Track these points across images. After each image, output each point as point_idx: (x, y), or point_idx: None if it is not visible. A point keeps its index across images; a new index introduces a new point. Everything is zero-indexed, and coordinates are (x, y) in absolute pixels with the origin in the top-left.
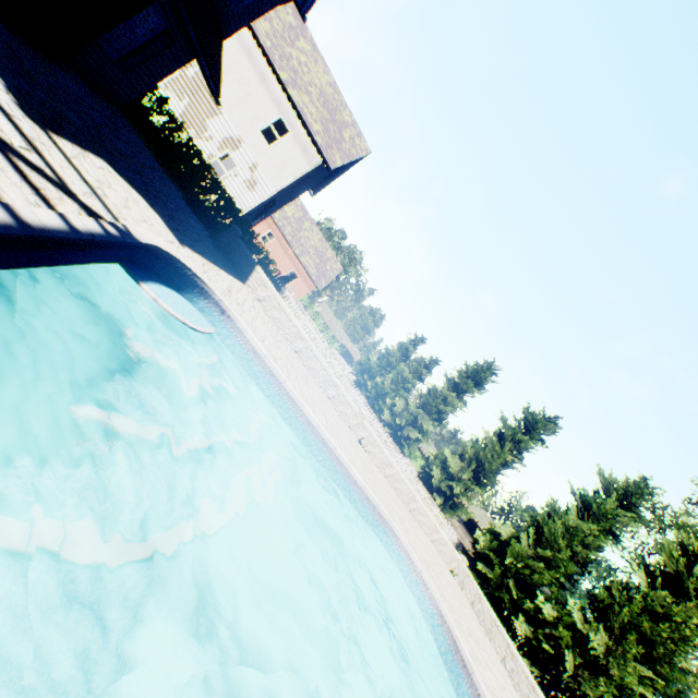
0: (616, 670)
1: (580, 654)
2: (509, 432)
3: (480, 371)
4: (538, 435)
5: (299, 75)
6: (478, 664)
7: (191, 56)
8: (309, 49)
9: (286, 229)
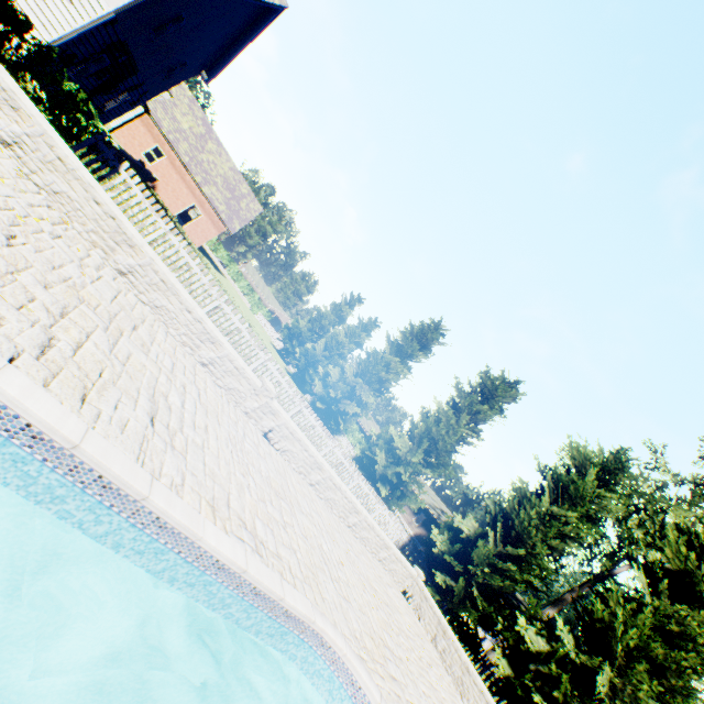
0: None
1: (577, 697)
2: (466, 402)
3: (427, 331)
4: (498, 404)
5: None
6: None
7: None
8: None
9: (180, 146)
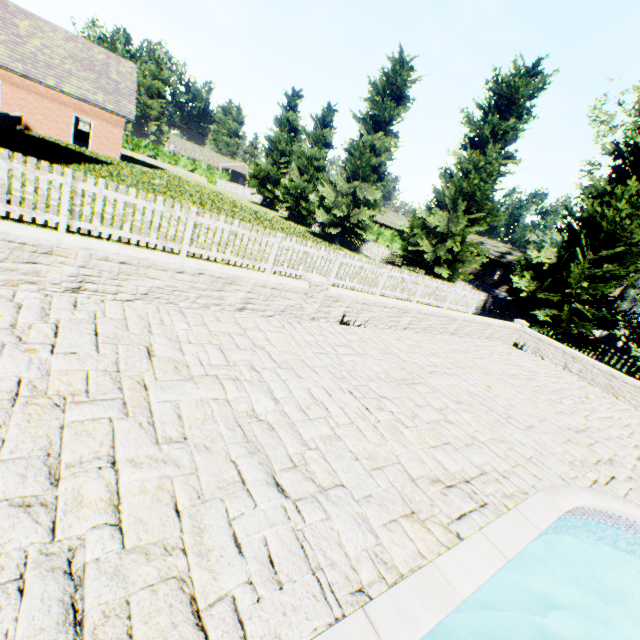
0: None
1: None
2: (486, 131)
3: (393, 78)
4: (526, 108)
5: None
6: None
7: None
8: None
9: None
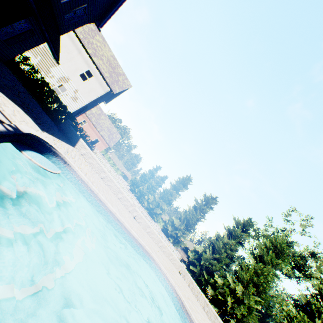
0: (247, 300)
1: (233, 297)
2: (199, 205)
3: (185, 180)
4: (210, 205)
5: (97, 51)
6: (193, 311)
7: (44, 41)
8: (101, 40)
9: (92, 119)
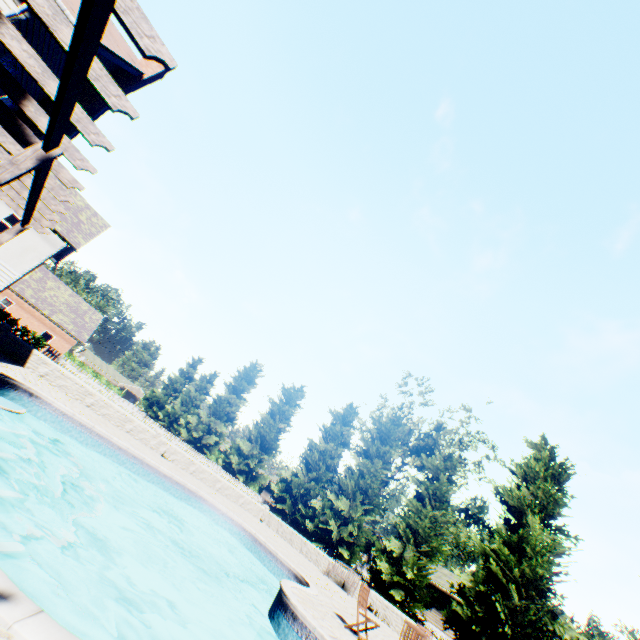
0: (354, 514)
1: (340, 519)
2: (277, 407)
3: (250, 371)
4: (294, 402)
5: None
6: (272, 544)
7: None
8: None
9: (26, 292)
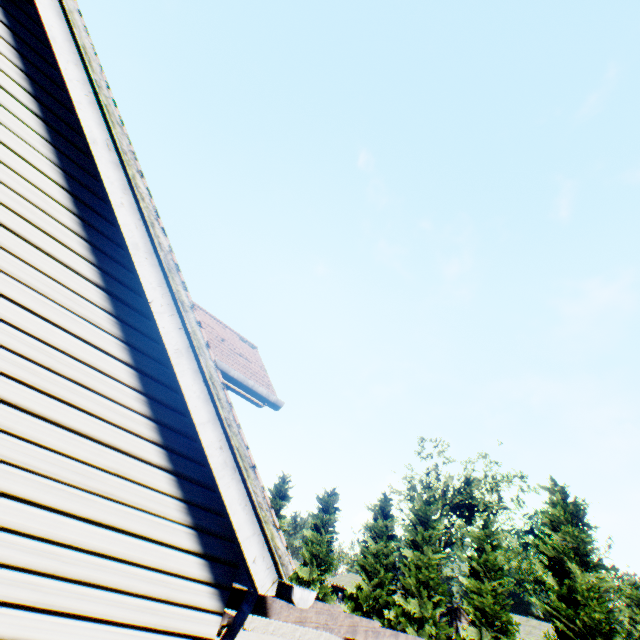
0: (426, 612)
1: (415, 622)
2: (319, 520)
3: (280, 487)
4: (333, 509)
5: None
6: None
7: None
8: None
9: None
